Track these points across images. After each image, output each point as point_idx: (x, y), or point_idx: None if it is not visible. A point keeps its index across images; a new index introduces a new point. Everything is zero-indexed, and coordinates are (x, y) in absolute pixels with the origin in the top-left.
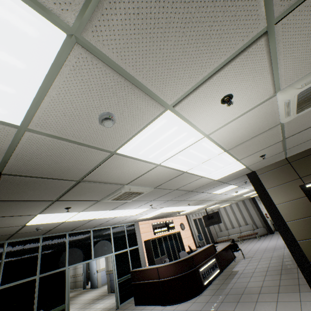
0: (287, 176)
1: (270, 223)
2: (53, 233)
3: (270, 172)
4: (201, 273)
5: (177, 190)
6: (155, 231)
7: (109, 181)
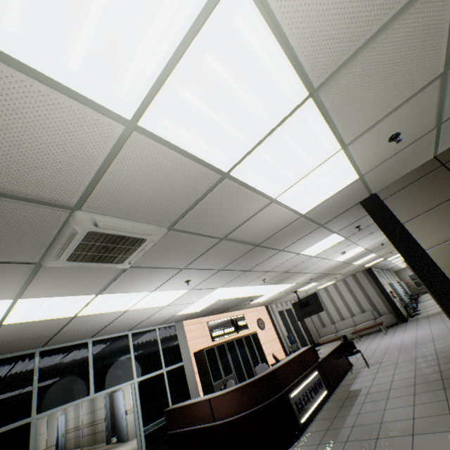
0: (443, 190)
1: (400, 306)
2: (1, 352)
3: (407, 189)
4: (294, 401)
5: (228, 241)
6: (213, 334)
7: (3, 186)
